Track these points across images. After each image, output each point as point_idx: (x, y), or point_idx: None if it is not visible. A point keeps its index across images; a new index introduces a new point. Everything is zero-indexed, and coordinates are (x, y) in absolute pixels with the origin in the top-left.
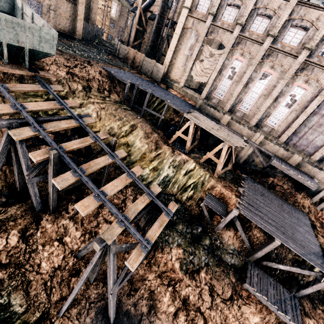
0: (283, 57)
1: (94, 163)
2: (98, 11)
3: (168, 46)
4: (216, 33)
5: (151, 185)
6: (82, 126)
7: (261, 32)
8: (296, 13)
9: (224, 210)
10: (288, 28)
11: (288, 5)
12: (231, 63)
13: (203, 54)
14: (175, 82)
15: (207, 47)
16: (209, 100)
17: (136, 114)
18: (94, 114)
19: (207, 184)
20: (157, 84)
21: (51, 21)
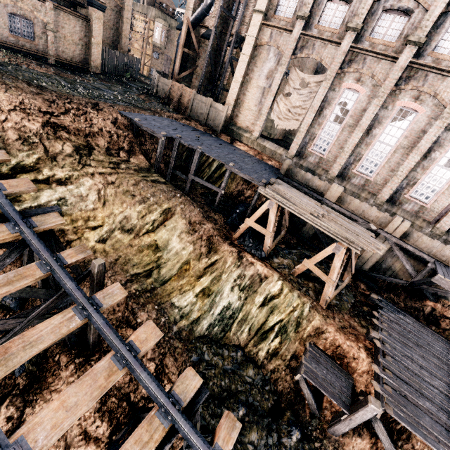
0: (437, 80)
1: (23, 341)
2: (137, 37)
3: (233, 76)
4: (311, 48)
5: (198, 327)
6: (25, 238)
7: (392, 39)
8: None
9: (345, 389)
10: (445, 26)
11: None
12: (338, 95)
13: (290, 84)
14: (245, 131)
15: (297, 72)
16: (302, 158)
17: (175, 189)
18: (92, 195)
19: (307, 324)
20: (215, 136)
21: (49, 47)
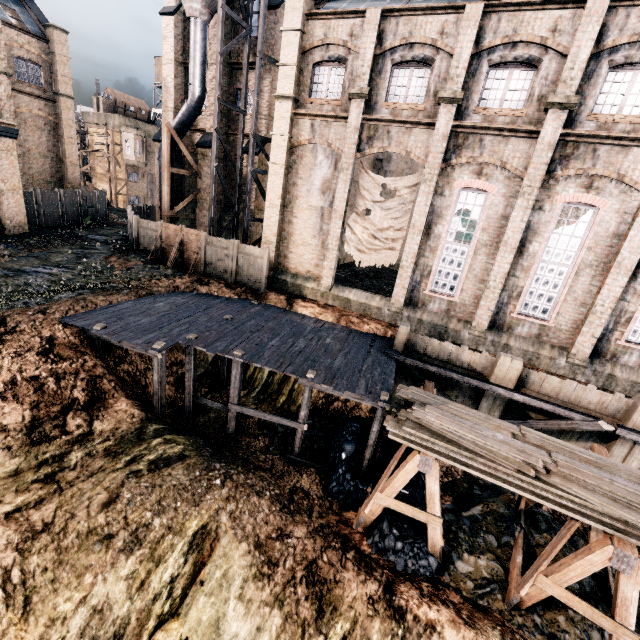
0: (616, 154)
1: None
2: (98, 158)
3: (264, 196)
4: (386, 138)
5: None
6: None
7: (517, 104)
8: (618, 31)
9: None
10: (602, 74)
11: (585, 15)
12: (452, 200)
13: (365, 197)
14: (306, 278)
15: (371, 176)
16: (418, 307)
17: (207, 465)
18: None
19: None
20: (258, 301)
21: None
